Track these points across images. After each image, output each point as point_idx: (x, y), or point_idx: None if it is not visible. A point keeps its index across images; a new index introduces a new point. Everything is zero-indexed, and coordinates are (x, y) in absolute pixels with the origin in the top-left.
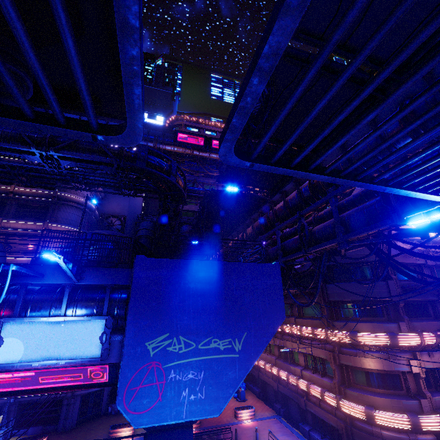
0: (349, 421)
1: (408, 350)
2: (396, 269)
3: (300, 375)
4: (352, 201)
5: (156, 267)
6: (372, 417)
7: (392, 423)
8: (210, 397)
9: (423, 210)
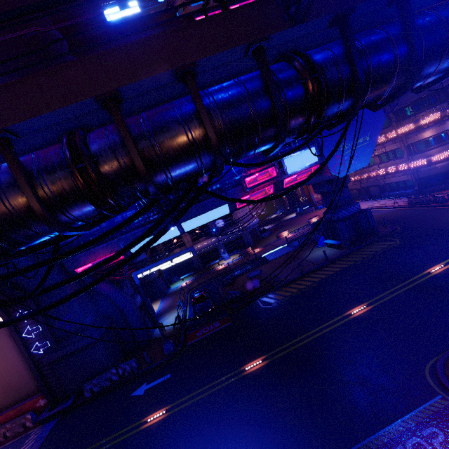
0: (416, 171)
1: None
2: None
3: (378, 168)
4: None
5: None
6: (430, 160)
7: (442, 157)
8: (362, 160)
9: None
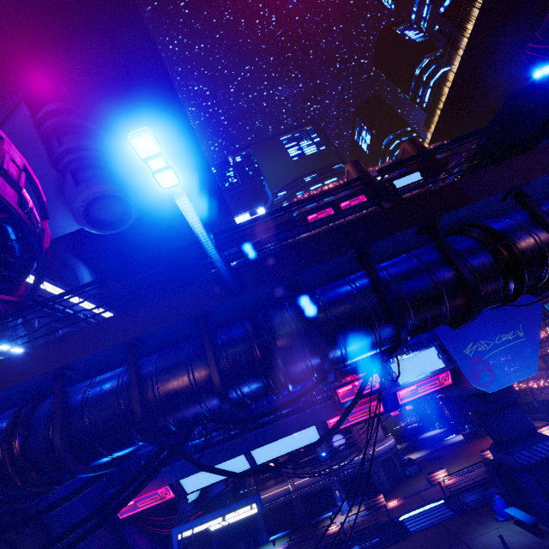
0: None
1: None
2: None
3: None
4: None
5: None
6: None
7: None
8: (523, 366)
9: None
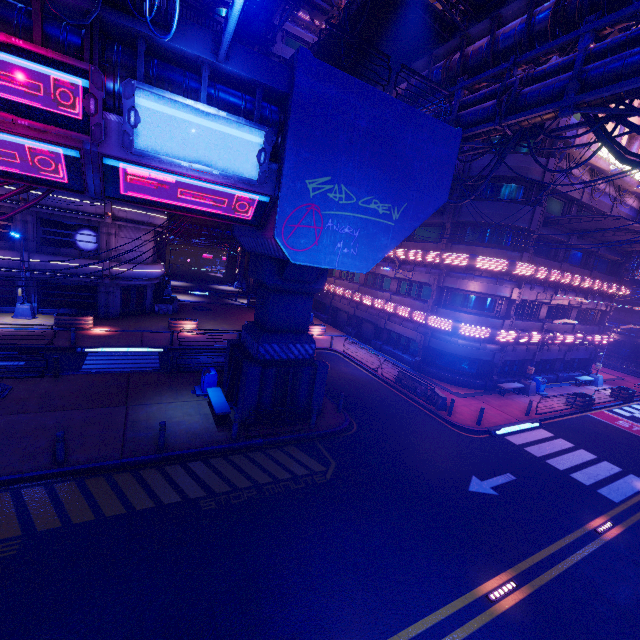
0: (431, 333)
1: (516, 280)
2: (612, 150)
3: (389, 299)
4: (605, 50)
5: (324, 79)
6: (457, 328)
7: (474, 333)
8: (361, 256)
9: None
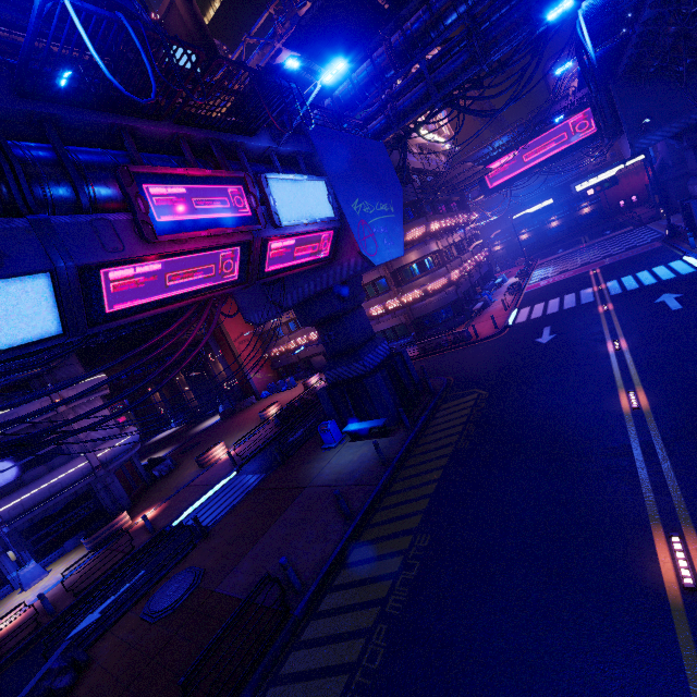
0: (409, 309)
1: (433, 237)
2: (473, 114)
3: None
4: (431, 66)
5: (322, 136)
6: (427, 290)
7: (438, 285)
8: (396, 244)
9: (557, 7)
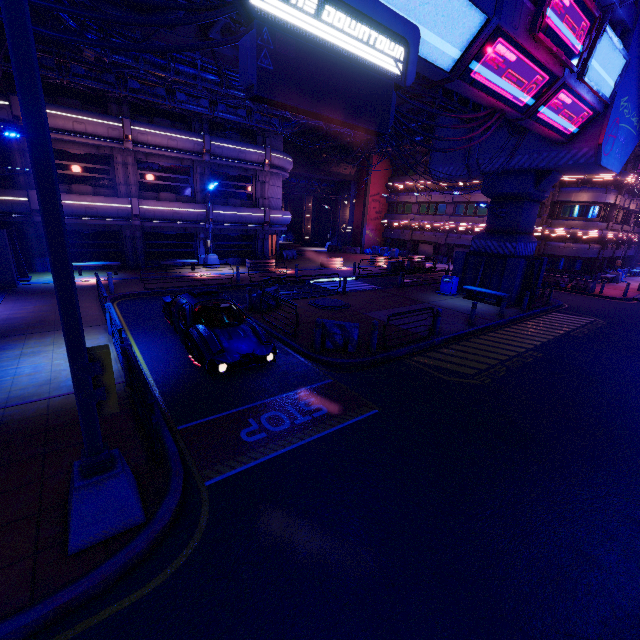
0: (544, 243)
1: (617, 189)
2: None
3: None
4: None
5: None
6: (576, 233)
7: (589, 235)
8: (620, 160)
9: None
